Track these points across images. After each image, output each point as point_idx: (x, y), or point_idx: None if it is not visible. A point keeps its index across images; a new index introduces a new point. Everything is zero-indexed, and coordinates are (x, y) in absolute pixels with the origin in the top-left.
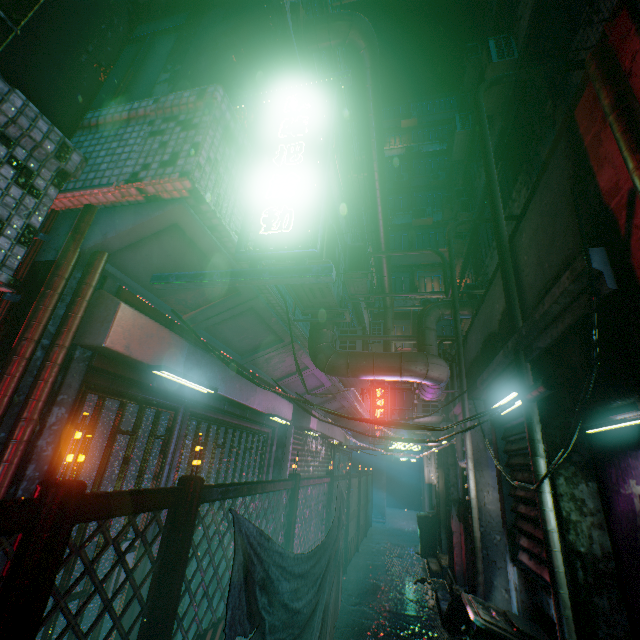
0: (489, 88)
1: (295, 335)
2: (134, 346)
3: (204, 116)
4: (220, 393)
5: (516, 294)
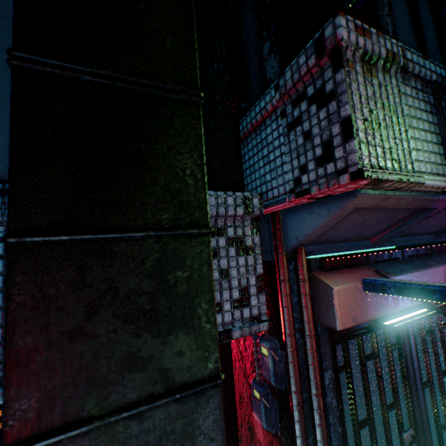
0: None
1: None
2: (357, 315)
3: (335, 74)
4: None
5: None
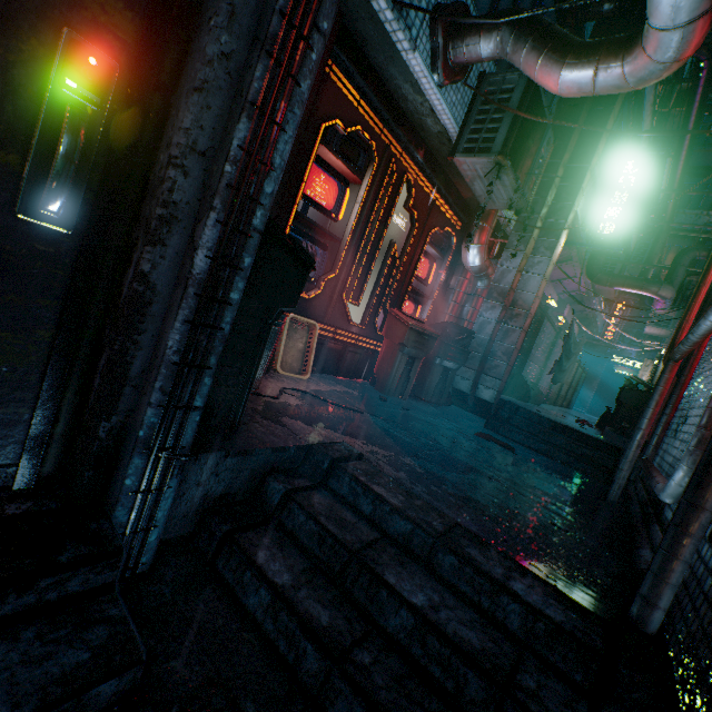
0: None
1: (580, 258)
2: None
3: None
4: None
5: None
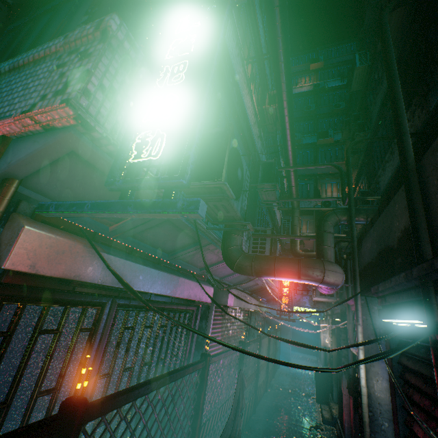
0: (394, 10)
1: (210, 238)
2: (41, 264)
3: (98, 44)
4: (141, 290)
5: (424, 217)
